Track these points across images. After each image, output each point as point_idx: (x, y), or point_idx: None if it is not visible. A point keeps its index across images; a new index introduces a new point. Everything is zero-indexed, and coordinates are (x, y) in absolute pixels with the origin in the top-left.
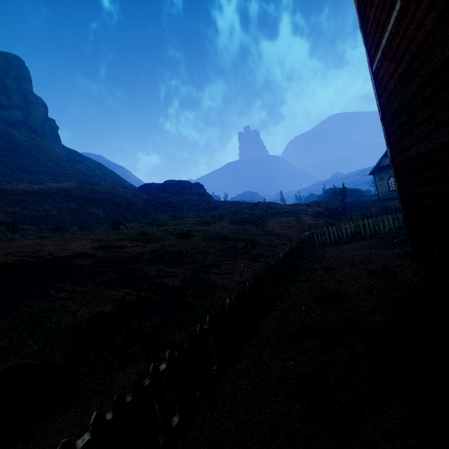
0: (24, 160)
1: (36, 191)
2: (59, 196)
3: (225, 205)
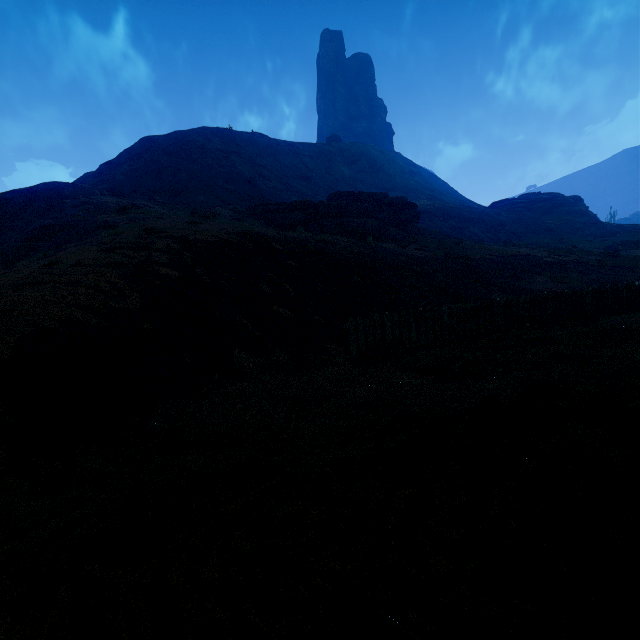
0: (379, 177)
1: (421, 210)
2: (439, 214)
3: (629, 231)
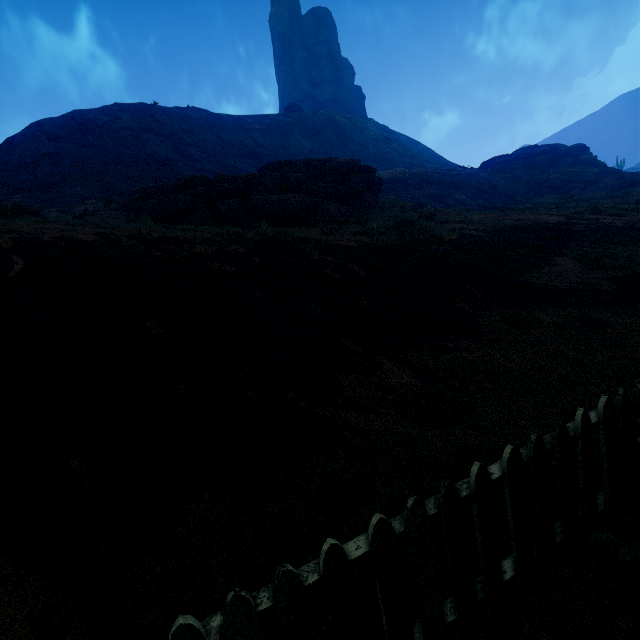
0: (348, 147)
1: (393, 178)
2: (415, 182)
3: None
